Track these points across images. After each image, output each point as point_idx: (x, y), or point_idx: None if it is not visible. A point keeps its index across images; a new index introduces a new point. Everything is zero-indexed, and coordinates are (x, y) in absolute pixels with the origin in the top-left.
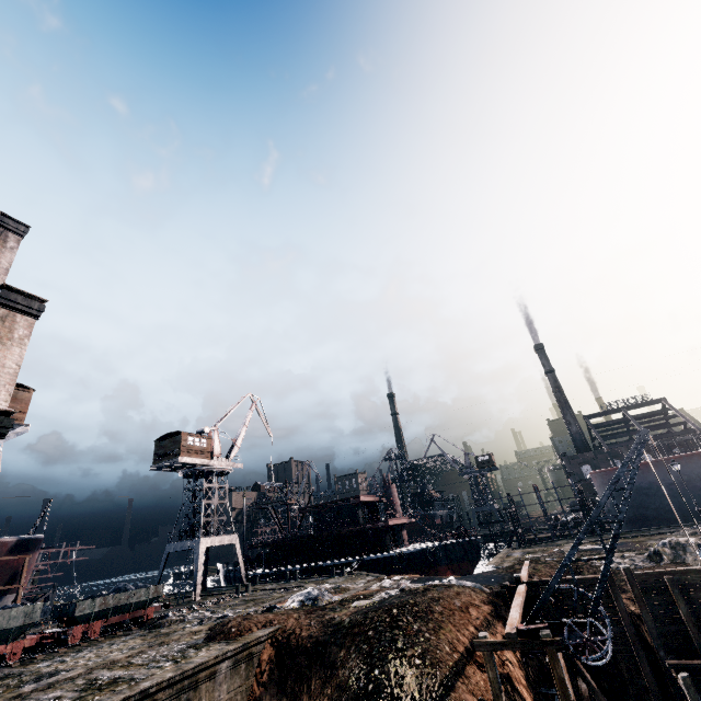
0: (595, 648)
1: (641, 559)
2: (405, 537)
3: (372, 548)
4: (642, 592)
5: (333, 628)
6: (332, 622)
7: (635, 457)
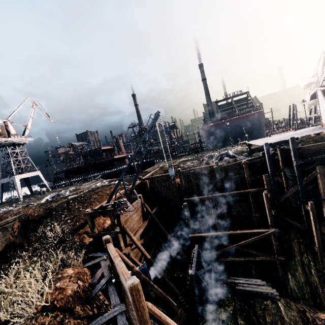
0: (125, 210)
1: (197, 163)
2: (127, 161)
3: (110, 168)
4: (183, 177)
5: (49, 210)
6: (50, 208)
7: (152, 127)
